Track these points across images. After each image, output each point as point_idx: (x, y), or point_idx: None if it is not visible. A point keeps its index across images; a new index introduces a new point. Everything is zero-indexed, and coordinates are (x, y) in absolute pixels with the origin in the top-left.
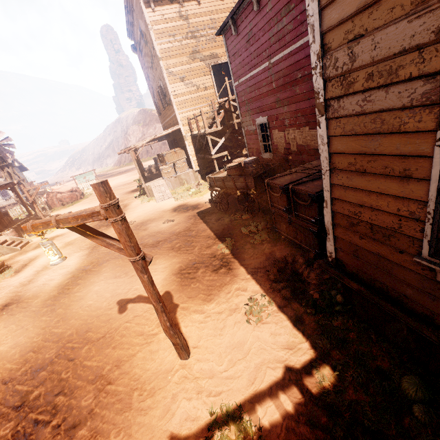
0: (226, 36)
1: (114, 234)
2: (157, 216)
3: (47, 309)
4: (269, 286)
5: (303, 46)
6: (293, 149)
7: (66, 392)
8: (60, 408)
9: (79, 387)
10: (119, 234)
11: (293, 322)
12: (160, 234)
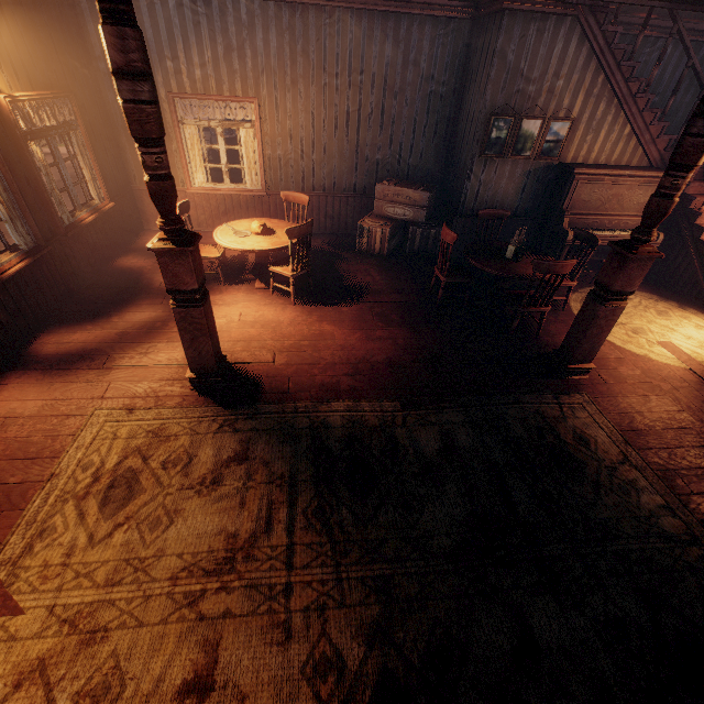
0: None
1: None
2: None
3: None
4: None
5: None
6: None
7: None
8: None
9: None
10: None
11: None
12: None
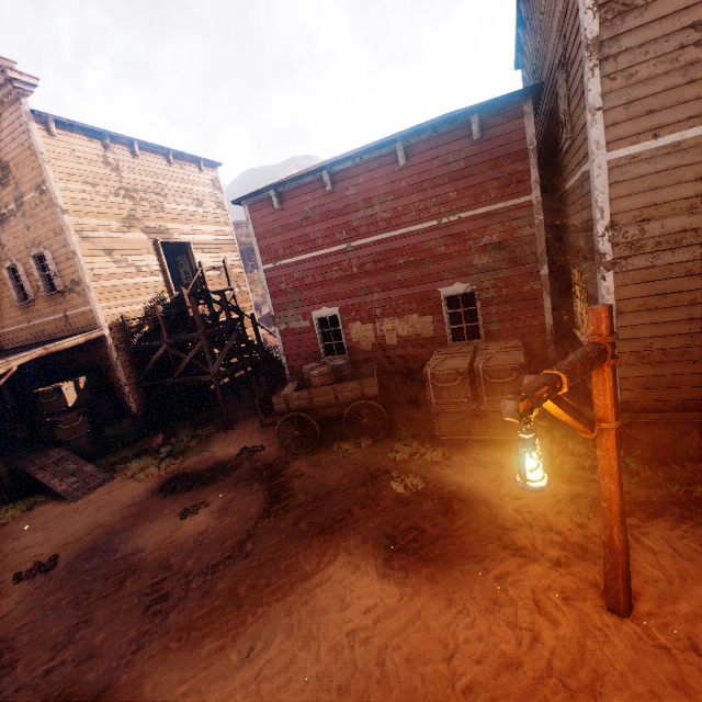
0: (253, 207)
1: (6, 616)
2: (133, 518)
3: None
4: None
5: (407, 234)
6: (390, 343)
7: None
8: None
9: None
10: (614, 382)
11: None
12: (217, 534)
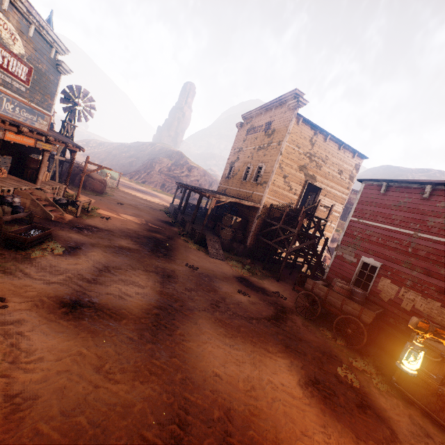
0: (367, 186)
1: (180, 271)
2: (223, 277)
3: (151, 346)
4: None
5: None
6: (404, 307)
7: None
8: None
9: None
10: None
11: None
12: (246, 307)
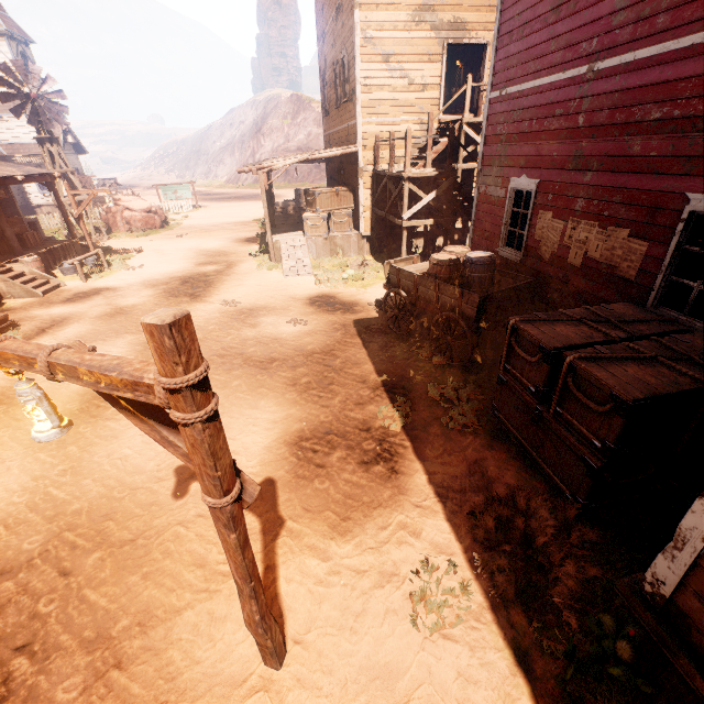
0: None
1: (199, 316)
2: (280, 305)
3: None
4: (467, 544)
5: (697, 49)
6: (572, 261)
7: (36, 650)
8: (17, 686)
9: (62, 648)
10: (193, 448)
11: (509, 660)
12: (278, 345)
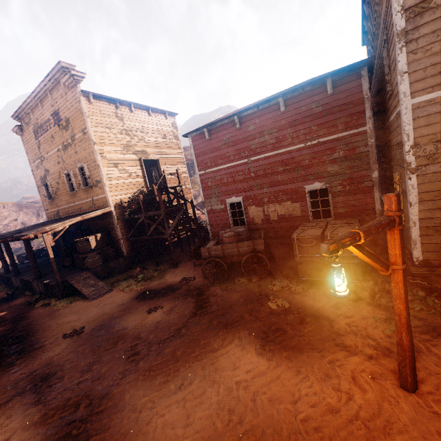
0: (194, 138)
1: (59, 354)
2: (122, 311)
3: None
4: (366, 311)
5: (285, 152)
6: (273, 219)
7: None
8: None
9: None
10: (401, 240)
11: (419, 320)
12: (166, 323)
